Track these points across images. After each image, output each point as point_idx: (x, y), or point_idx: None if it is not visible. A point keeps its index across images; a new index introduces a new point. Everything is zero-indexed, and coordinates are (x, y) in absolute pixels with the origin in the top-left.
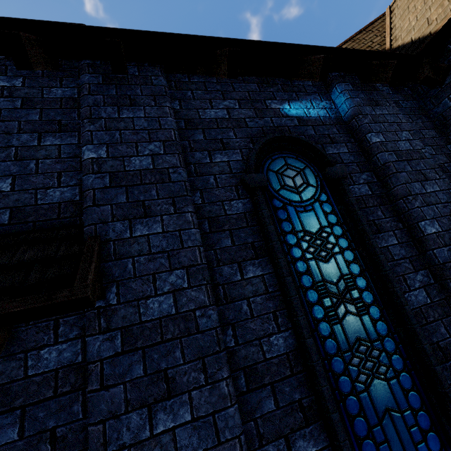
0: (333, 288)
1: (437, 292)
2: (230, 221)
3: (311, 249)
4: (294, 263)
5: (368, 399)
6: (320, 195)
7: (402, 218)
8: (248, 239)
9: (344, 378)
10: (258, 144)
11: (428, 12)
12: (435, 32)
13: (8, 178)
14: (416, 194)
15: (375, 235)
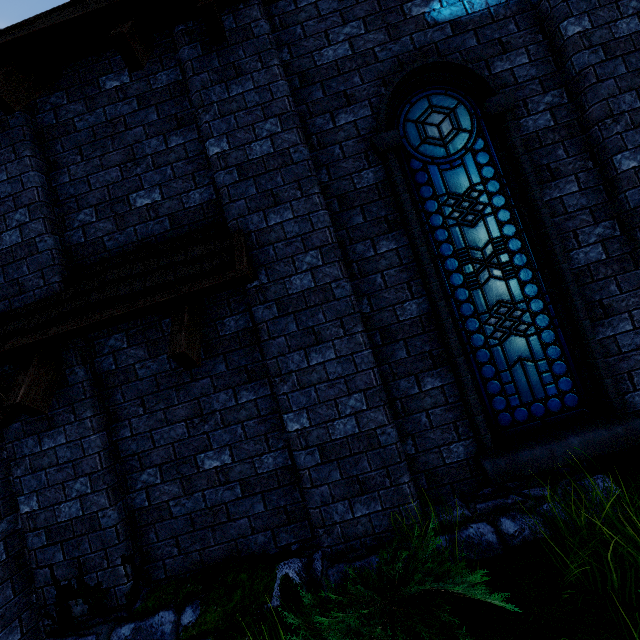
0: (477, 254)
1: (620, 246)
2: (361, 196)
3: (455, 215)
4: (433, 233)
5: (500, 352)
6: (474, 142)
7: (594, 154)
8: (381, 214)
9: (478, 335)
10: (390, 87)
11: None
12: None
13: (156, 188)
14: (621, 112)
15: (545, 185)
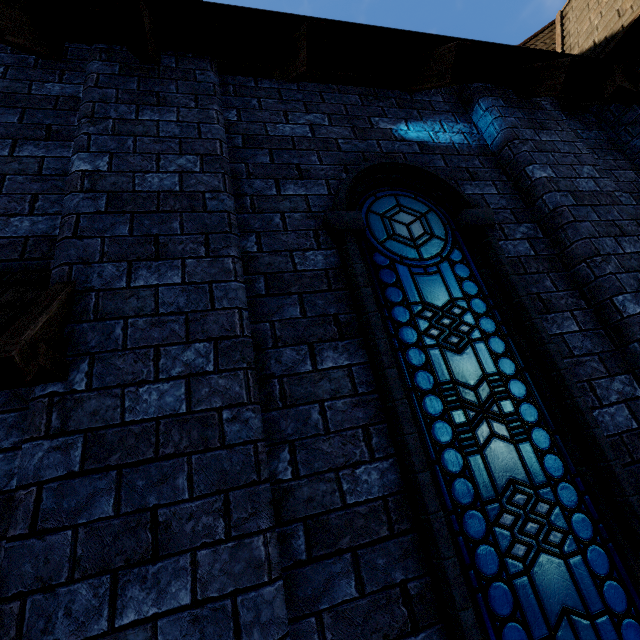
0: (469, 395)
1: None
2: (302, 281)
3: (434, 332)
4: (404, 352)
5: (529, 590)
6: (451, 252)
7: (585, 293)
8: (329, 310)
9: (487, 548)
10: (355, 171)
11: (619, 2)
12: (631, 22)
13: None
14: (607, 254)
15: (540, 316)
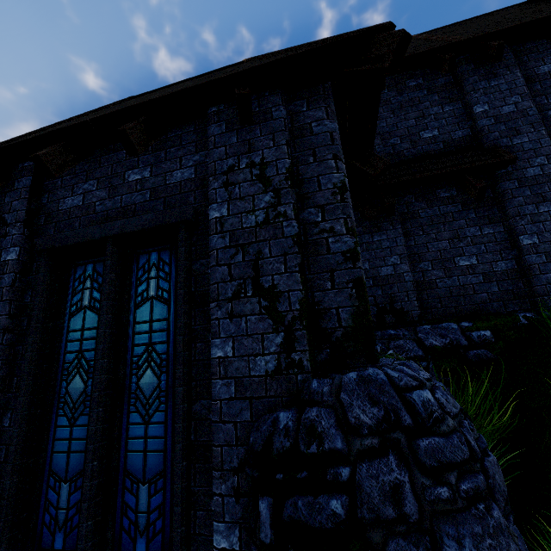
0: None
1: None
2: None
3: None
4: None
5: None
6: None
7: None
8: None
9: None
10: None
11: None
12: None
13: (435, 129)
14: None
15: None
